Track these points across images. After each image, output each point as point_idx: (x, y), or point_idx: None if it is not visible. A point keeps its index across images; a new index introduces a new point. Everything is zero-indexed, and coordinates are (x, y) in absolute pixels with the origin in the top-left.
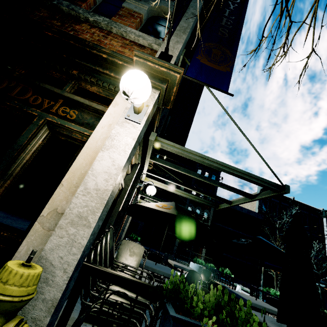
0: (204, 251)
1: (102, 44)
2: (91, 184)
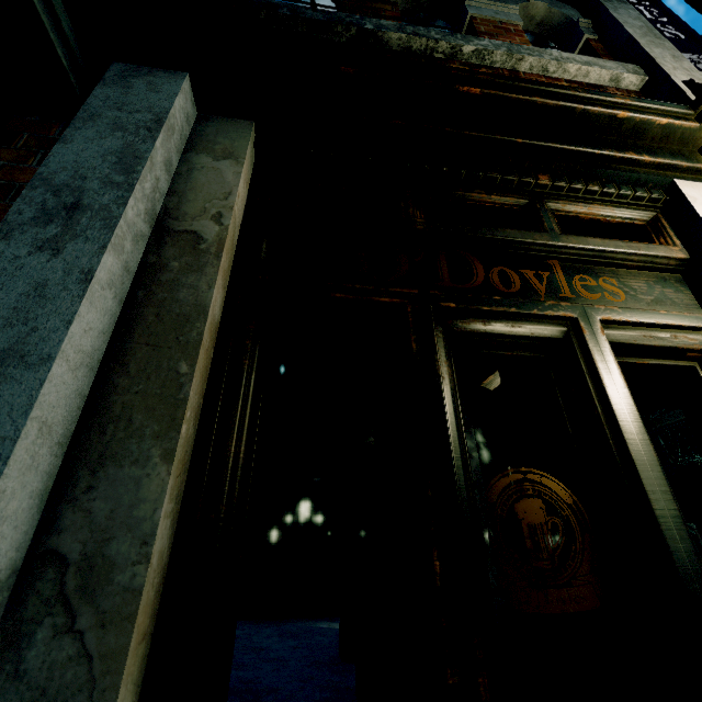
0: None
1: None
2: None
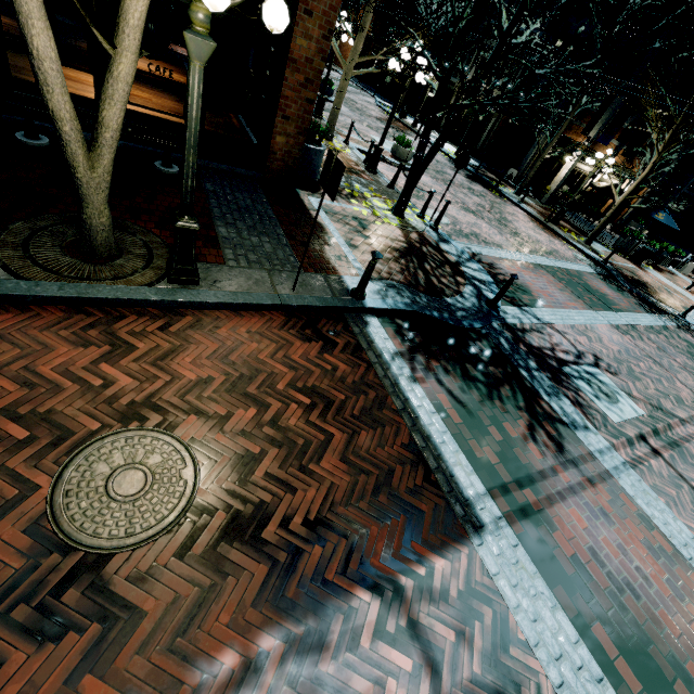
0: None
1: (576, 133)
2: (560, 176)
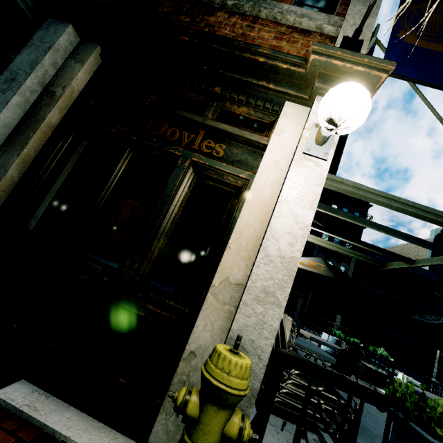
0: (339, 318)
1: (249, 39)
2: (272, 249)
